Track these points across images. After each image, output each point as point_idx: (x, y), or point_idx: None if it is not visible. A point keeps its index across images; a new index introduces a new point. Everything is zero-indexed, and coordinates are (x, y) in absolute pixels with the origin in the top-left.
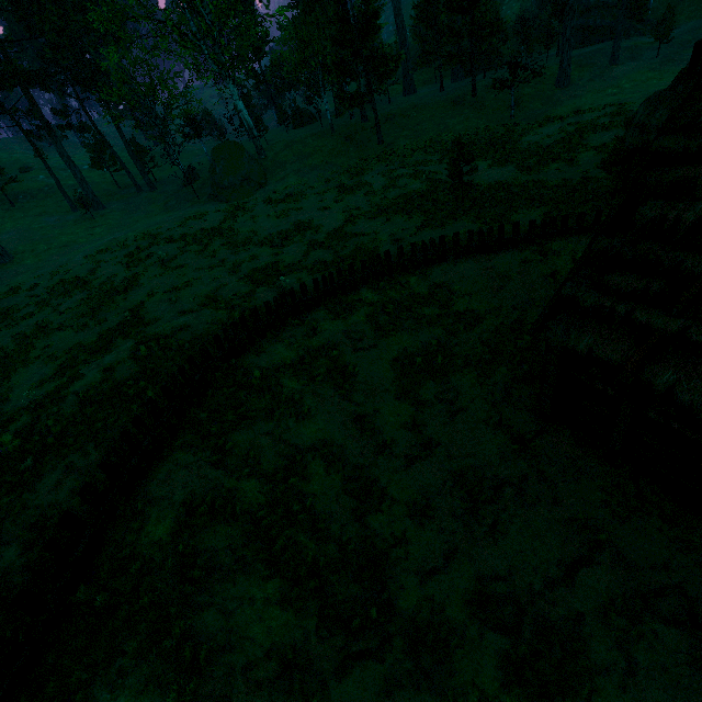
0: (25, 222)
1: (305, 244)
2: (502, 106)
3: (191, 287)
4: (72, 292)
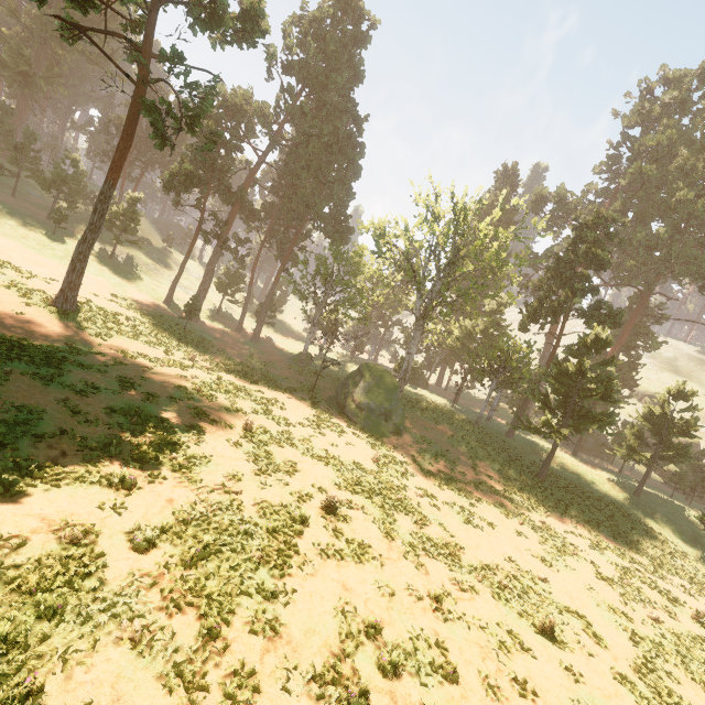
0: (112, 279)
1: (615, 676)
2: (682, 534)
3: (448, 683)
4: (158, 463)
